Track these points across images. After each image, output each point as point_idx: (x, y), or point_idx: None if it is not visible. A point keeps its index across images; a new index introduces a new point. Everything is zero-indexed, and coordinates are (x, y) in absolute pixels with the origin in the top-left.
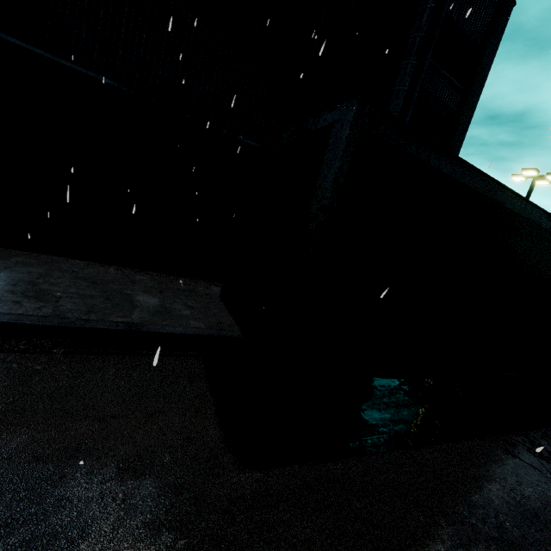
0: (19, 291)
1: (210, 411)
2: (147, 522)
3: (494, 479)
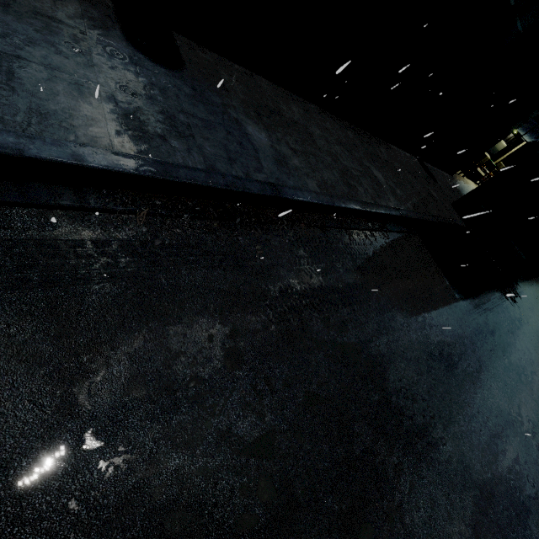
0: (343, 171)
1: (441, 272)
2: (457, 316)
3: (505, 308)
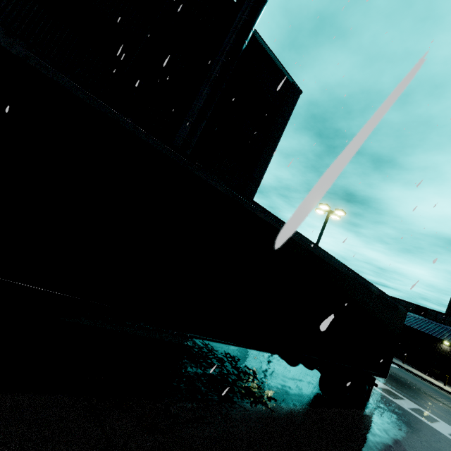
0: None
1: None
2: None
3: None
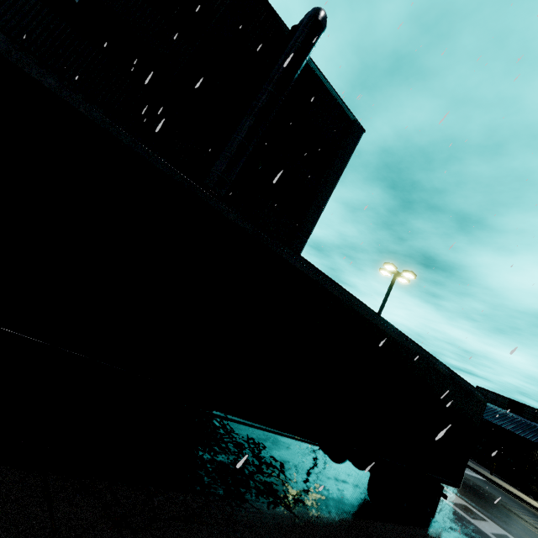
0: None
1: None
2: None
3: None
